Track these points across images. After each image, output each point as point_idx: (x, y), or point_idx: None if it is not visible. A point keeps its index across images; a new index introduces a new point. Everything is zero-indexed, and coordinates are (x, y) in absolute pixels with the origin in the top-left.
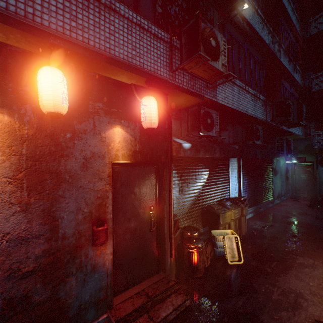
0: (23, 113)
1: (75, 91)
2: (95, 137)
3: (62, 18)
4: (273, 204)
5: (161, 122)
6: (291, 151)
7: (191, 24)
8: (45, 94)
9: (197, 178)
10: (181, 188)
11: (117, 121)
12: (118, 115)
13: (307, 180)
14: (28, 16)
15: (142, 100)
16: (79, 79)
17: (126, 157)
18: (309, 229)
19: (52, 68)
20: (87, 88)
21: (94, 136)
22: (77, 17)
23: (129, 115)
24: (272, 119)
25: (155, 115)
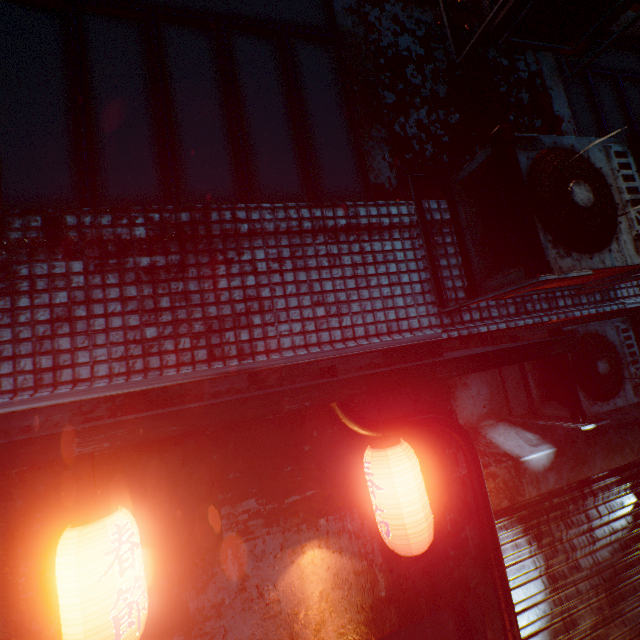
0: (57, 631)
1: (179, 497)
2: (248, 611)
3: (121, 335)
4: None
5: (443, 463)
6: None
7: (477, 165)
8: (67, 632)
9: (595, 526)
10: (550, 577)
11: (307, 530)
12: (307, 509)
13: None
14: (43, 379)
15: (366, 464)
16: (186, 460)
17: (352, 636)
18: None
19: (81, 538)
20: (210, 473)
21: (244, 609)
22: (159, 307)
23: (340, 492)
24: None
25: (416, 516)
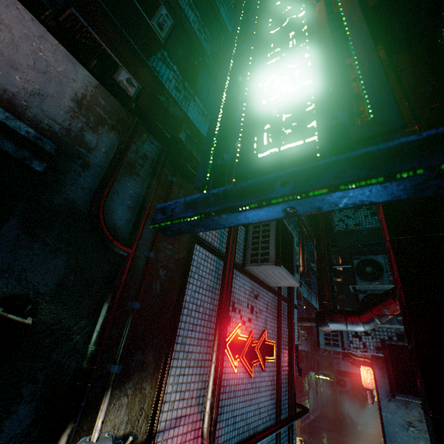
0: None
1: None
2: None
3: None
4: (310, 419)
5: None
6: (319, 368)
7: None
8: None
9: None
10: None
11: None
12: None
13: (331, 396)
14: None
15: None
16: None
17: None
18: (336, 441)
19: None
20: None
21: None
22: None
23: None
24: (311, 350)
25: None
